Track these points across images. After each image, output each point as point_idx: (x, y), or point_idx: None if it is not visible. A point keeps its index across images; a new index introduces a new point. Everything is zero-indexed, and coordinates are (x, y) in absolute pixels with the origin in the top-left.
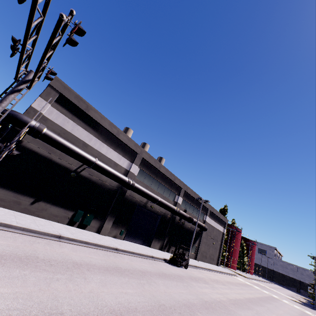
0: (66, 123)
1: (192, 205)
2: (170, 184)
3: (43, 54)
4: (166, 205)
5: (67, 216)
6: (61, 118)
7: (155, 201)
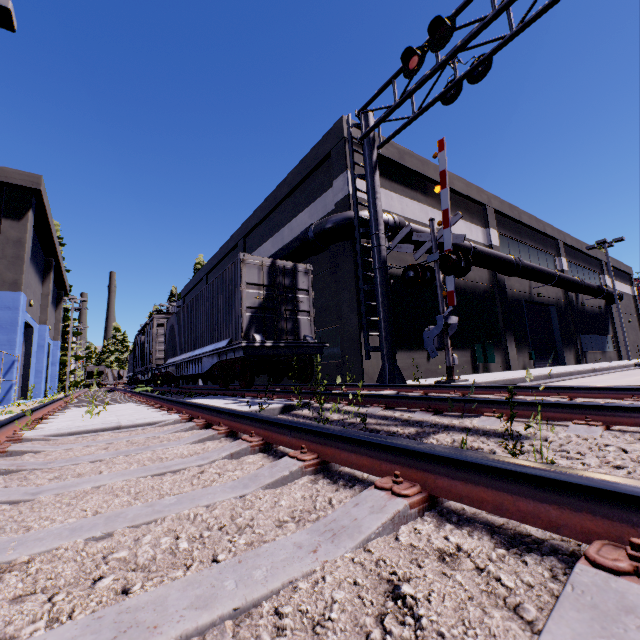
0: (390, 201)
1: (578, 265)
2: (540, 243)
3: (544, 10)
4: (567, 279)
5: (466, 360)
6: (382, 196)
7: (553, 279)
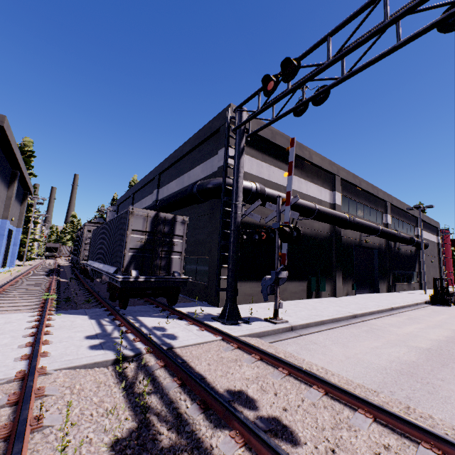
0: (260, 169)
1: (399, 220)
2: (373, 203)
3: (365, 66)
4: (387, 233)
5: (303, 289)
6: (255, 165)
7: (377, 233)
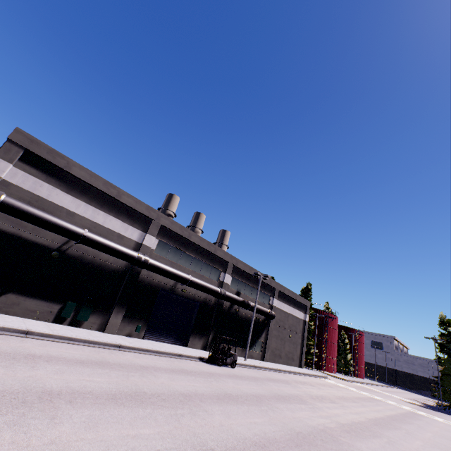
0: (38, 187)
1: (248, 284)
2: (209, 258)
3: None
4: (203, 286)
5: (52, 311)
6: (31, 181)
7: (185, 282)
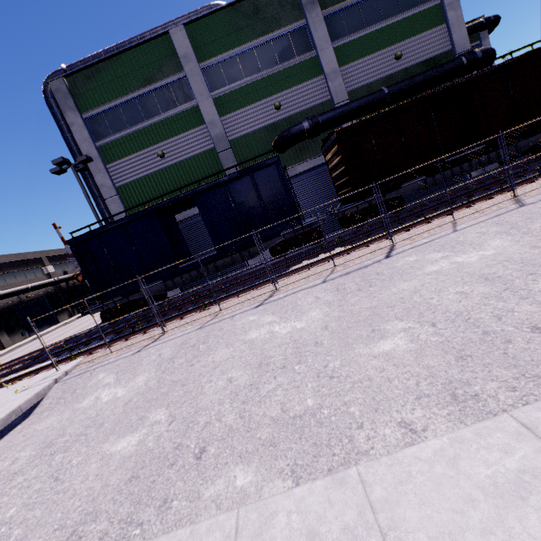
0: None
1: (68, 262)
2: (25, 265)
3: None
4: (42, 285)
5: None
6: None
7: (28, 291)
